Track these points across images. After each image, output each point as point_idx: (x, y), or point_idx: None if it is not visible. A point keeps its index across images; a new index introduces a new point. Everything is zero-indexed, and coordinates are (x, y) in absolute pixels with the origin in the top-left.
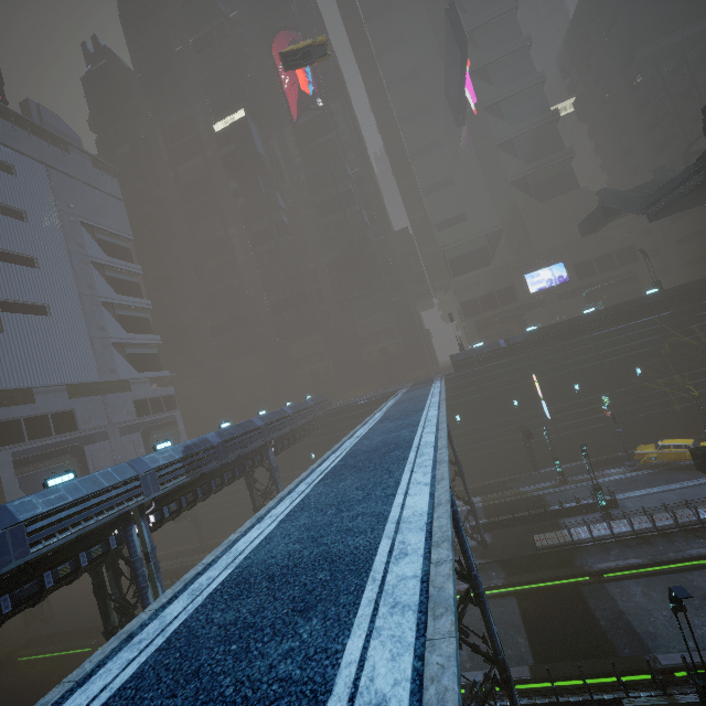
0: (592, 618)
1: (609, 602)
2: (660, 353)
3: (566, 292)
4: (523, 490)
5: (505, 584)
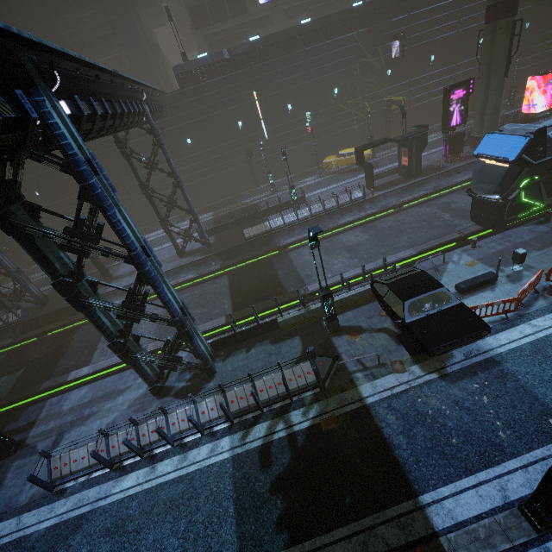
0: (276, 275)
1: (288, 264)
2: (353, 74)
3: (292, 9)
4: (245, 202)
5: (220, 268)
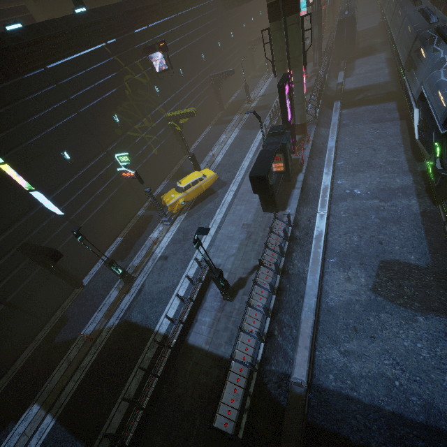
0: None
1: (355, 408)
2: (126, 94)
3: None
4: (92, 329)
5: None
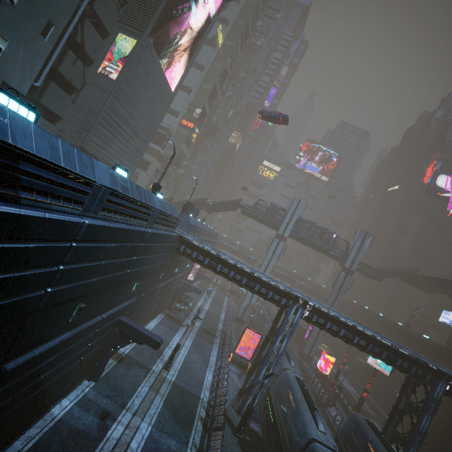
0: None
1: None
2: None
3: None
4: None
5: None
